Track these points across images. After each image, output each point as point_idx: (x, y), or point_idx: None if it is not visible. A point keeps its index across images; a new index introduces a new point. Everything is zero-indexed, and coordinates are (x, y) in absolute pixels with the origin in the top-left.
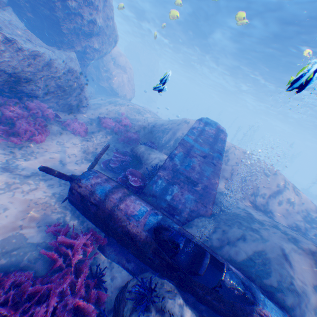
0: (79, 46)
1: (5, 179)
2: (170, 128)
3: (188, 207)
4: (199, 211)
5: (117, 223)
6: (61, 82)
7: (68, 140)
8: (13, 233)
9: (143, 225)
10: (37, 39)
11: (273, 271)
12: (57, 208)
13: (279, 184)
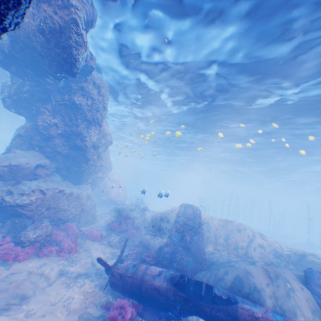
0: (91, 179)
1: (64, 280)
2: (163, 216)
3: (190, 266)
4: (198, 267)
5: (147, 283)
6: (84, 205)
7: (91, 246)
8: (83, 311)
9: (163, 278)
10: (70, 184)
11: (244, 283)
12: (102, 293)
13: (249, 235)
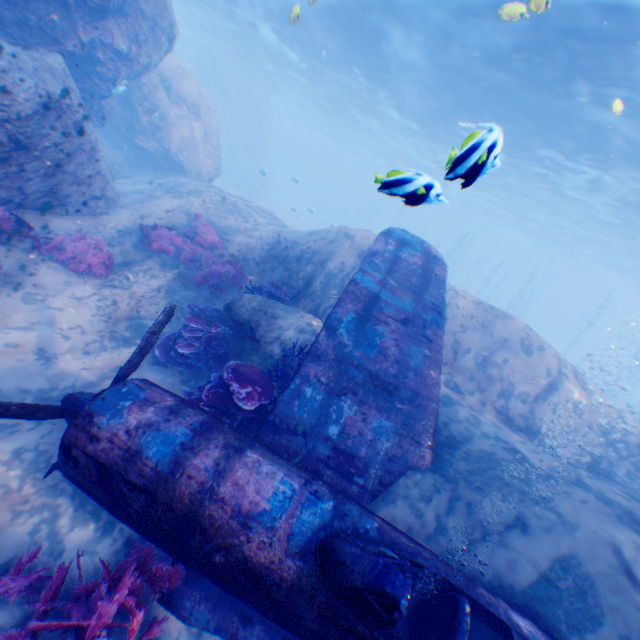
0: (74, 41)
1: None
2: (312, 249)
3: (382, 449)
4: (408, 457)
5: (214, 540)
6: (27, 135)
7: (60, 289)
8: None
9: (288, 540)
10: None
11: (605, 611)
12: (31, 499)
13: (550, 370)
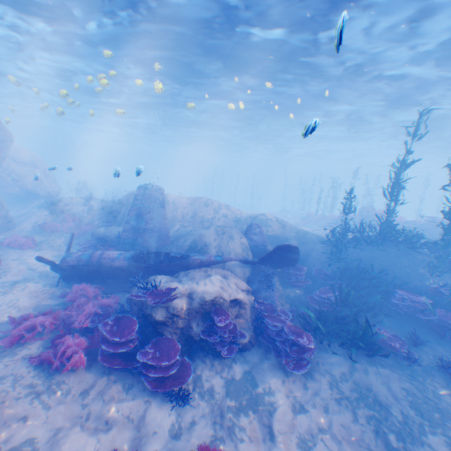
0: None
1: None
2: (121, 204)
3: (153, 245)
4: (161, 244)
5: (106, 265)
6: None
7: (21, 254)
8: (37, 304)
9: (123, 257)
10: None
11: (199, 244)
12: (56, 289)
13: (216, 209)
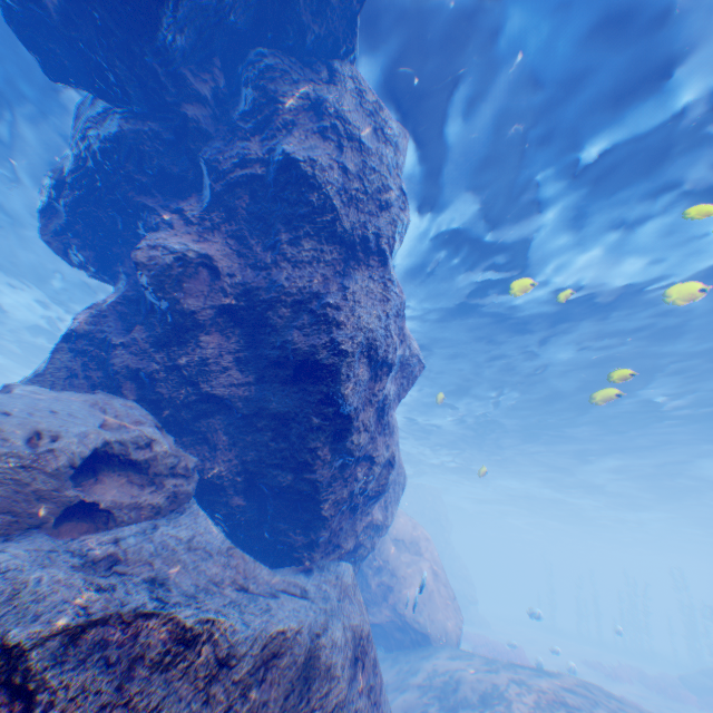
0: (349, 535)
1: None
2: None
3: None
4: None
5: None
6: None
7: None
8: None
9: None
10: (258, 565)
11: None
12: None
13: None
